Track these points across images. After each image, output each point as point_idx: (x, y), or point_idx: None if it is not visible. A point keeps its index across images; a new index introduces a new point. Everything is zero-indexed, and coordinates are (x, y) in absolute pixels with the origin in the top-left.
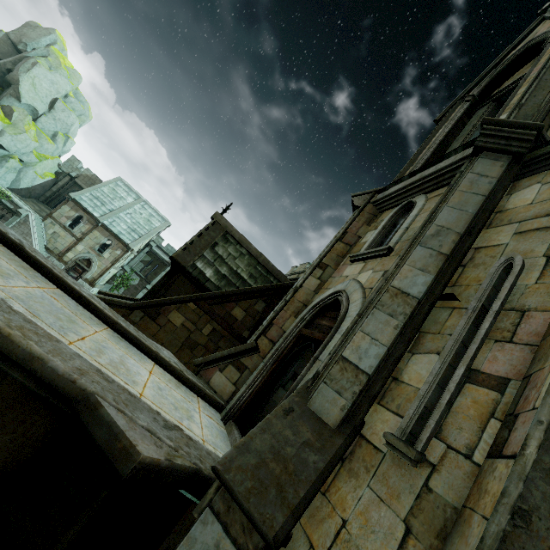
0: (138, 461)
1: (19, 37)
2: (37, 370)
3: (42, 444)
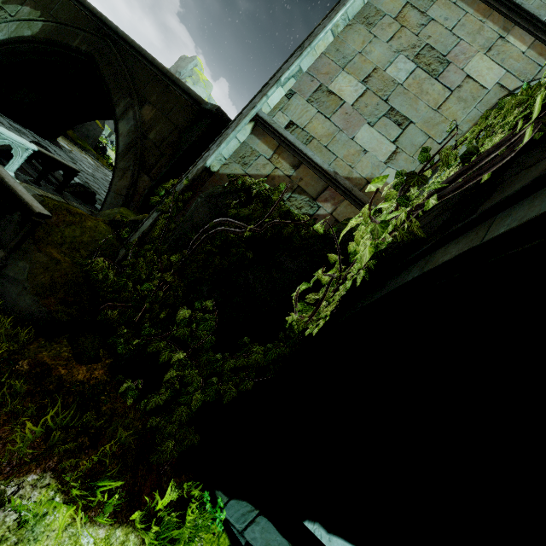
0: (218, 107)
1: (176, 69)
2: (190, 93)
3: (192, 122)
